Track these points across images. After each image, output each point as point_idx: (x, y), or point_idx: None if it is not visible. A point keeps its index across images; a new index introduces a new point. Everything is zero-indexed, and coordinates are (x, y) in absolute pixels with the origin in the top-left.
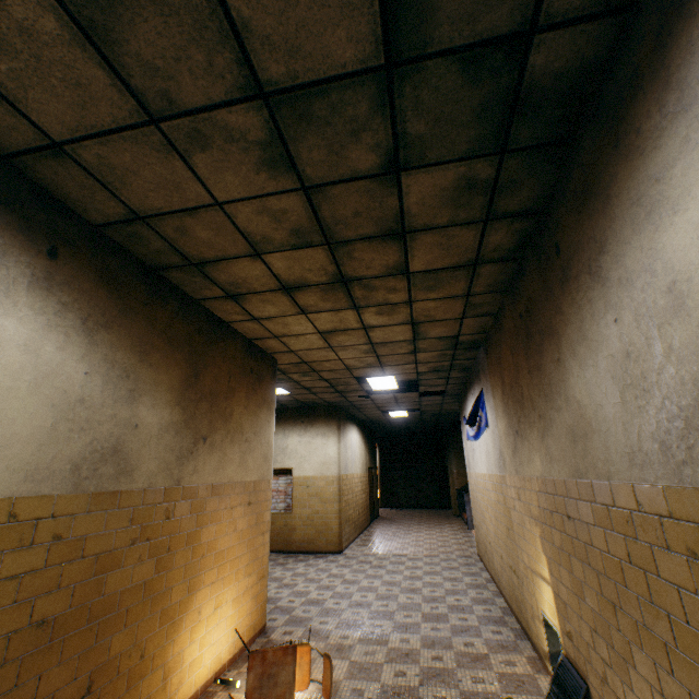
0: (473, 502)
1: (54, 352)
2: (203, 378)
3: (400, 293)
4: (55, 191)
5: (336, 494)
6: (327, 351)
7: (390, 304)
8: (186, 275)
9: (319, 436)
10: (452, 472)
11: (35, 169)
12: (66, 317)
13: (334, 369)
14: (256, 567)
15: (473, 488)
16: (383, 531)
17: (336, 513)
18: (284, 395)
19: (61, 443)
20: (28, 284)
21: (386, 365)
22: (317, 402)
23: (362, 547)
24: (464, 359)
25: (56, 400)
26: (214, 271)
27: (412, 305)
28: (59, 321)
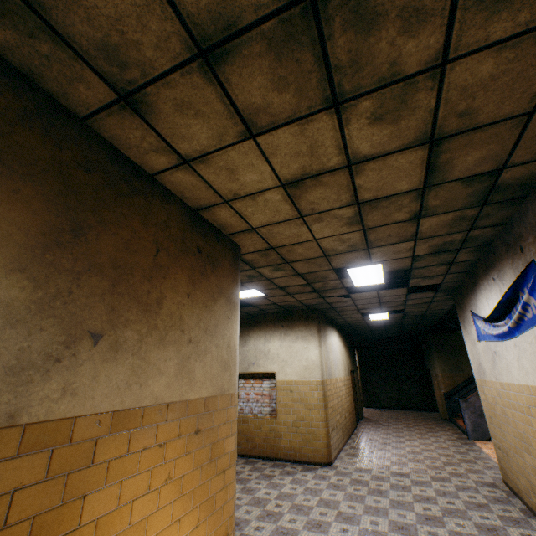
0: (492, 418)
1: None
2: (95, 239)
3: (428, 28)
4: None
5: (321, 400)
6: (296, 225)
7: (400, 80)
8: (18, 34)
9: (299, 340)
10: (436, 375)
11: None
12: None
13: (309, 258)
14: (211, 526)
15: (493, 401)
16: (372, 436)
17: (323, 421)
18: (260, 298)
19: None
20: None
21: (373, 246)
22: (294, 305)
23: (352, 458)
24: (488, 227)
25: None
26: (53, 3)
27: (443, 77)
28: None
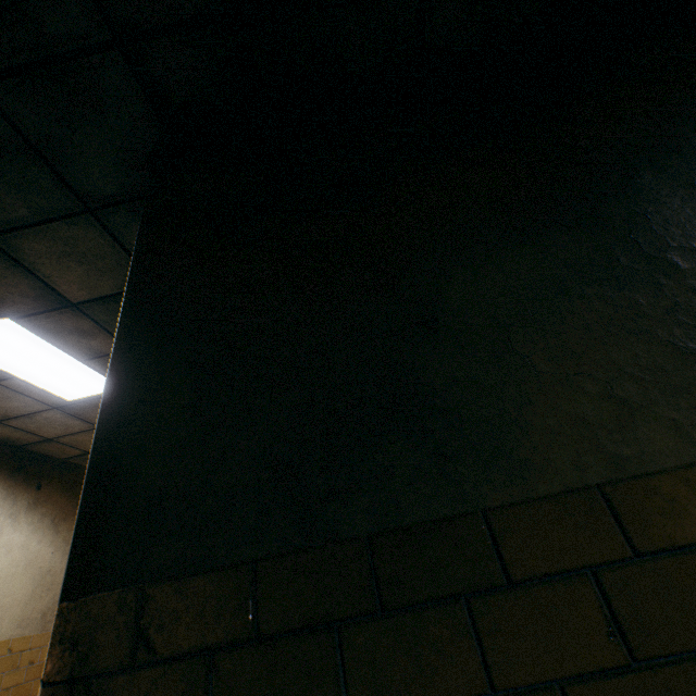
0: None
1: (37, 544)
2: None
3: None
4: (43, 451)
5: None
6: None
7: None
8: None
9: None
10: None
11: (35, 447)
12: (44, 521)
13: None
14: None
15: None
16: None
17: None
18: None
19: (37, 601)
20: (27, 509)
21: None
22: None
23: None
24: None
25: (36, 574)
26: None
27: None
28: (40, 525)
